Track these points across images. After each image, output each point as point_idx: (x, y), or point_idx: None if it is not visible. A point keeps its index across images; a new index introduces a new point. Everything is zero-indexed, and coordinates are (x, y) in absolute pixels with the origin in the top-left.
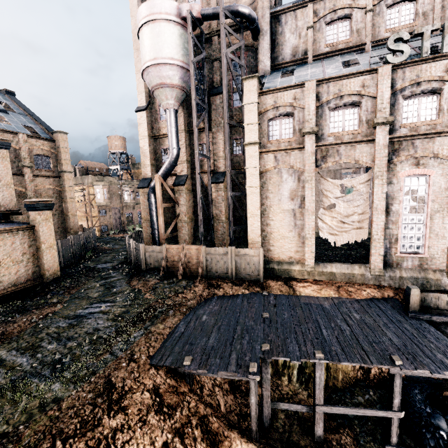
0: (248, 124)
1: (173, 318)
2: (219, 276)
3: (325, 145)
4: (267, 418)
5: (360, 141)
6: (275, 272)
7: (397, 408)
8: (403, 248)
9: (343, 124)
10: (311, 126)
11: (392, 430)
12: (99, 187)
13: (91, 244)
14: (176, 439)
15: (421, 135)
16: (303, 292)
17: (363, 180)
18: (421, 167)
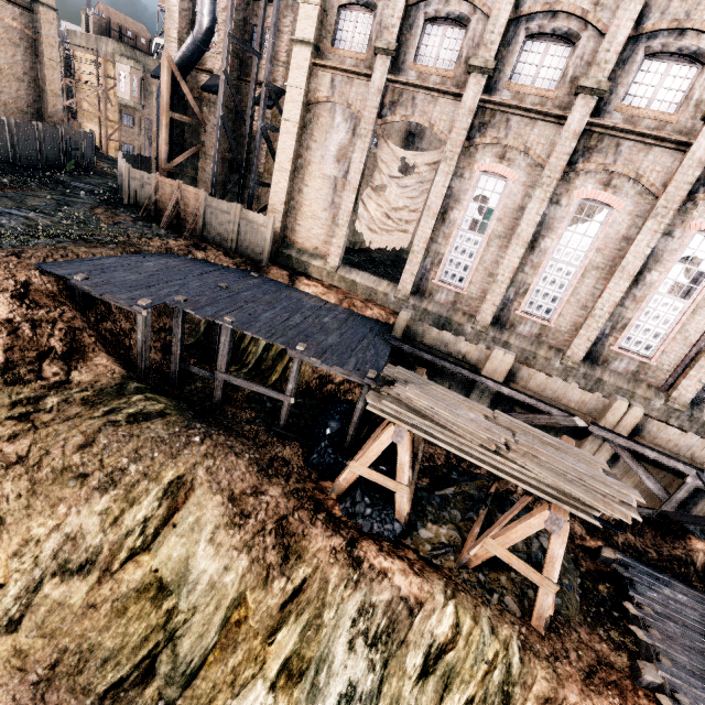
0: (305, 1)
1: (108, 251)
2: (217, 242)
3: (401, 84)
4: (174, 376)
5: (444, 91)
6: (291, 262)
7: (290, 394)
8: (445, 275)
9: (437, 55)
10: (390, 40)
11: (281, 413)
12: (124, 69)
13: (81, 155)
14: (26, 324)
15: (522, 110)
16: (301, 289)
17: (431, 160)
18: (504, 164)
